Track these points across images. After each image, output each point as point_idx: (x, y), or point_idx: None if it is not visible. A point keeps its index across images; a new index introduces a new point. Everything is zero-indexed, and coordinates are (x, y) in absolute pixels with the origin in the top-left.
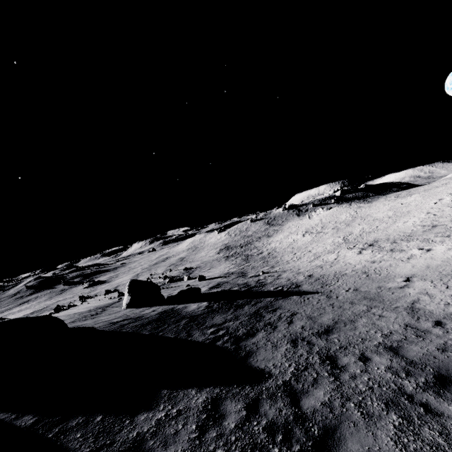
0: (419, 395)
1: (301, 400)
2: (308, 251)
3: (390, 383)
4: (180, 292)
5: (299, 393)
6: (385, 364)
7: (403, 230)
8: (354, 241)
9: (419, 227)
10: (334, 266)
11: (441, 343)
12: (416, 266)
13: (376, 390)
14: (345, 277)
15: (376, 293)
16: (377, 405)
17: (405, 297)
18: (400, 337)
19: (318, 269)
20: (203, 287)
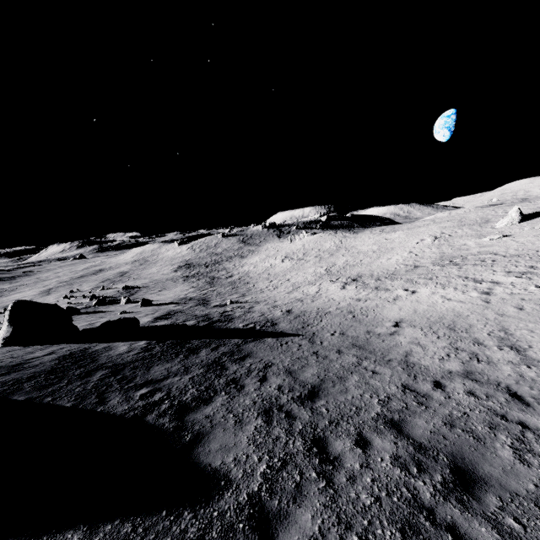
0: (440, 508)
1: (276, 536)
2: (287, 280)
3: (402, 486)
4: (105, 323)
5: (274, 519)
6: (390, 452)
7: (387, 267)
8: (337, 273)
9: (402, 265)
10: (316, 301)
11: (447, 414)
12: (403, 309)
13: (385, 502)
14: (330, 316)
15: (365, 340)
16: (391, 536)
17: (397, 347)
18: (400, 404)
19: (298, 303)
20: (145, 317)
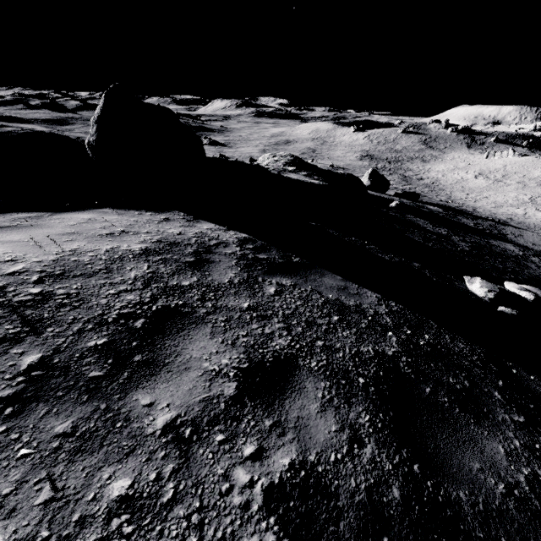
0: None
1: None
2: (485, 197)
3: None
4: (405, 192)
5: None
6: None
7: None
8: None
9: None
10: (529, 219)
11: None
12: None
13: None
14: None
15: None
16: None
17: None
18: None
19: (514, 217)
20: None
